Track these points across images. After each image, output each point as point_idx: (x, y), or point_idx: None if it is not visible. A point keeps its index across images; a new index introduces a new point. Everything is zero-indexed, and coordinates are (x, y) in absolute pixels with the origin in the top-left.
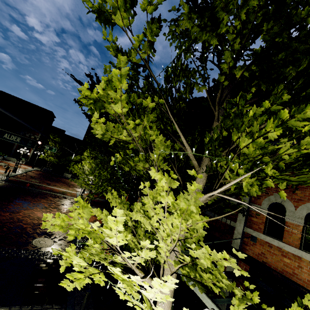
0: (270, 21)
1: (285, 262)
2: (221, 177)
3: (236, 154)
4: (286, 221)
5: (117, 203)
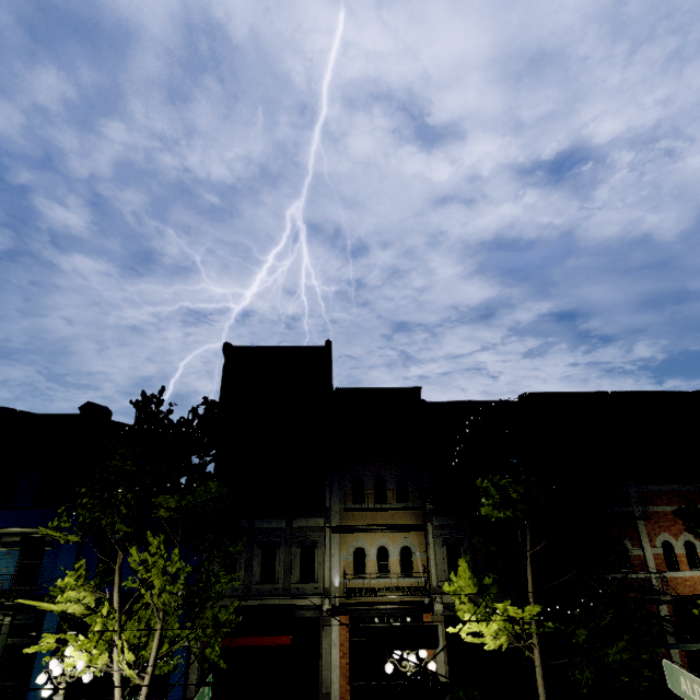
0: None
1: (688, 584)
2: None
3: None
4: (676, 553)
5: None
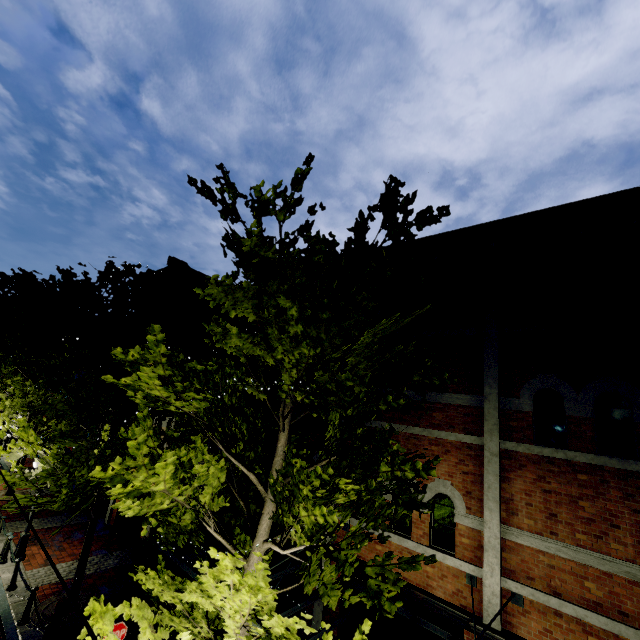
0: (320, 370)
1: (378, 550)
2: (288, 532)
3: (298, 518)
4: None
5: (157, 584)
